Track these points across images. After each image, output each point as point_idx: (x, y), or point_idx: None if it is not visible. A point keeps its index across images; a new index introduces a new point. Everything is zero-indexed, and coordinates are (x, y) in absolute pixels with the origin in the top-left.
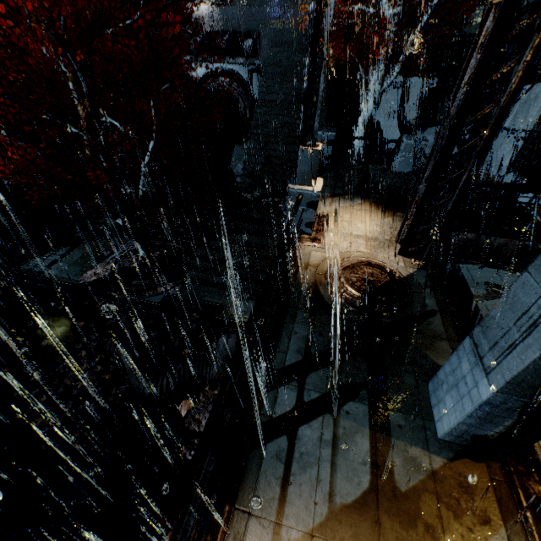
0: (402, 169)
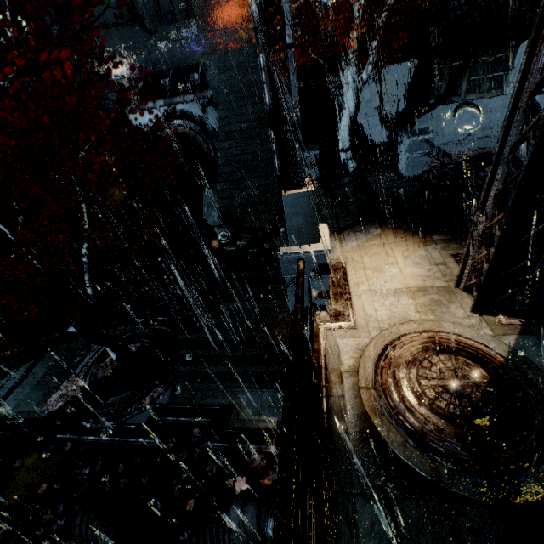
0: (411, 172)
